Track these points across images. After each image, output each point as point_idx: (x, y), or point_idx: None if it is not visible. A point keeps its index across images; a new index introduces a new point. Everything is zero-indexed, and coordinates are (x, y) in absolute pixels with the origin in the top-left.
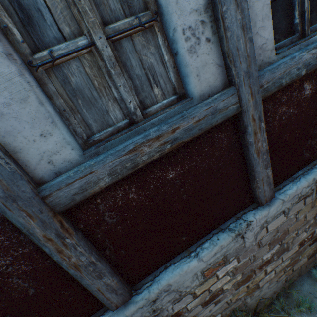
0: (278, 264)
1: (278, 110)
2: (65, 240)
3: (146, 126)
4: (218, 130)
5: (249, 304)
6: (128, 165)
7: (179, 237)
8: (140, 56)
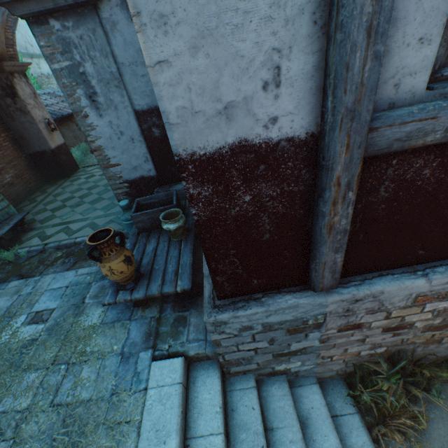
0: None
1: None
2: (347, 192)
3: None
4: None
5: (415, 354)
6: None
7: (417, 249)
8: None
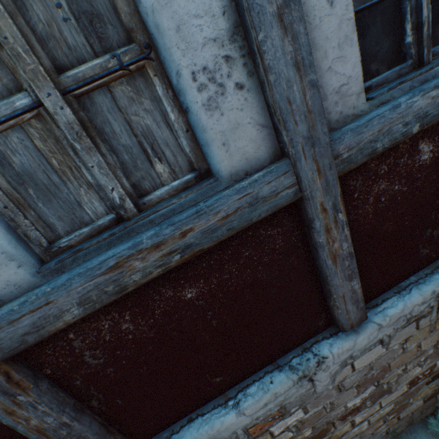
0: (373, 412)
1: (373, 187)
2: (16, 397)
3: (142, 224)
4: (266, 224)
5: None
6: (110, 289)
7: (210, 378)
8: (128, 115)
